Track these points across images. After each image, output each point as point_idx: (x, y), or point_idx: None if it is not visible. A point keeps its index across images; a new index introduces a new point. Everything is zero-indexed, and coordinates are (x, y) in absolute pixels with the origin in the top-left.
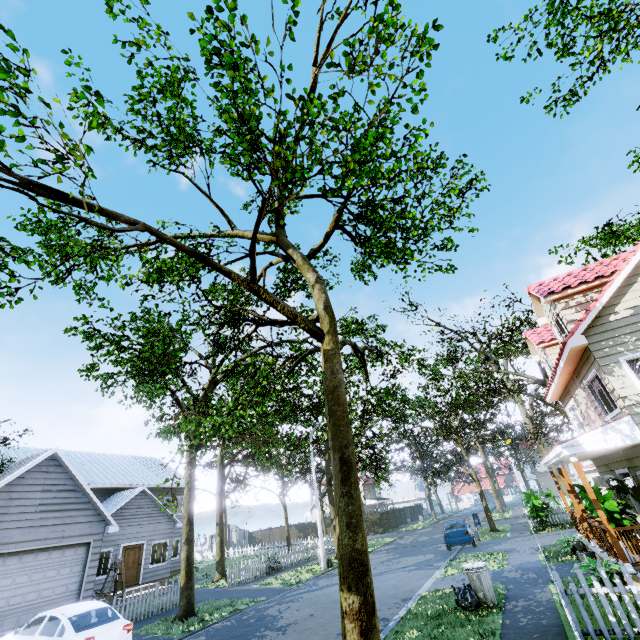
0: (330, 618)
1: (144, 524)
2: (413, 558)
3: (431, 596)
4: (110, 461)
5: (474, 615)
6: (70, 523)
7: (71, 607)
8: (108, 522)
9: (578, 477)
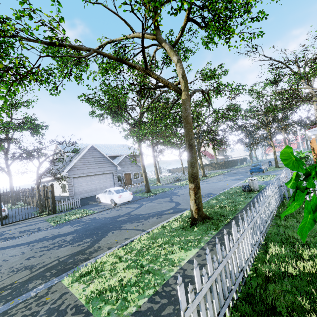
0: None
1: (129, 167)
2: (234, 177)
3: (234, 188)
4: (111, 146)
5: (247, 193)
6: (105, 167)
7: (113, 188)
8: (116, 166)
9: None
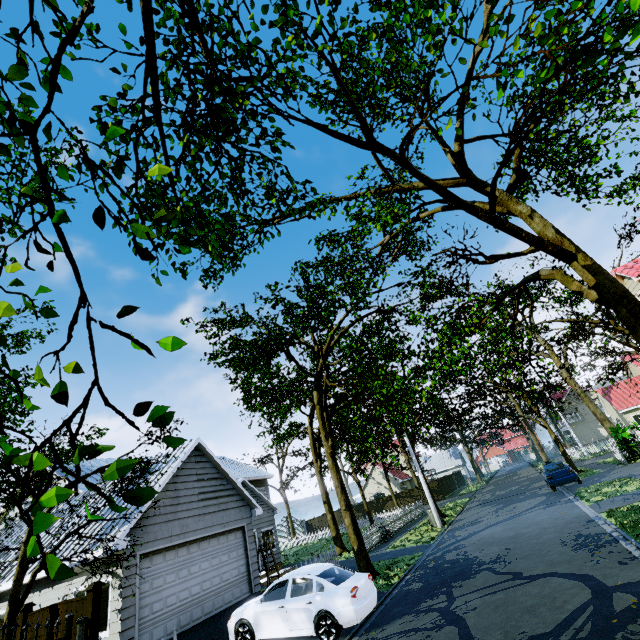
0: (535, 546)
1: None
2: (525, 502)
3: (618, 512)
4: None
5: None
6: (225, 509)
7: (305, 569)
8: (252, 506)
9: (616, 419)
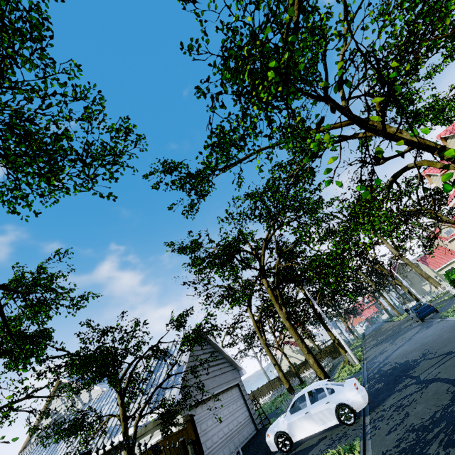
0: (443, 341)
1: None
2: (408, 333)
3: None
4: None
5: None
6: (224, 372)
7: (312, 385)
8: (238, 369)
9: (434, 277)
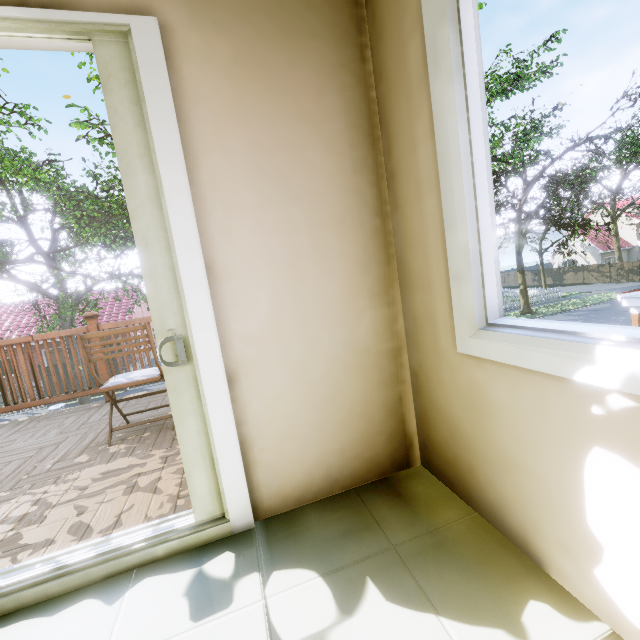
0: None
1: None
2: None
3: None
4: None
5: None
6: None
7: None
8: None
9: None
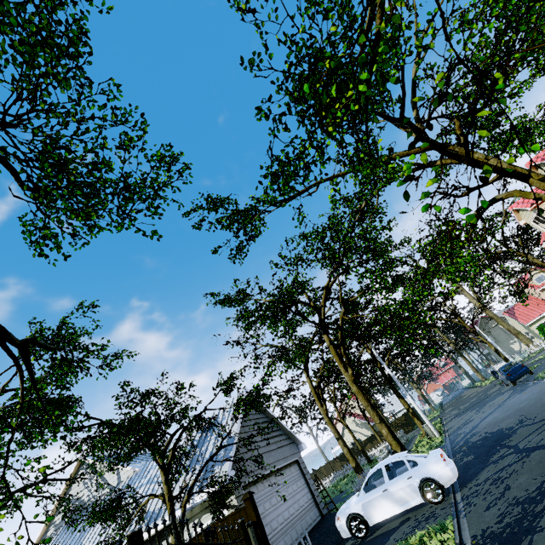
0: (543, 405)
1: None
2: (497, 399)
3: None
4: None
5: None
6: (281, 447)
7: (389, 458)
8: (297, 442)
9: (524, 333)
